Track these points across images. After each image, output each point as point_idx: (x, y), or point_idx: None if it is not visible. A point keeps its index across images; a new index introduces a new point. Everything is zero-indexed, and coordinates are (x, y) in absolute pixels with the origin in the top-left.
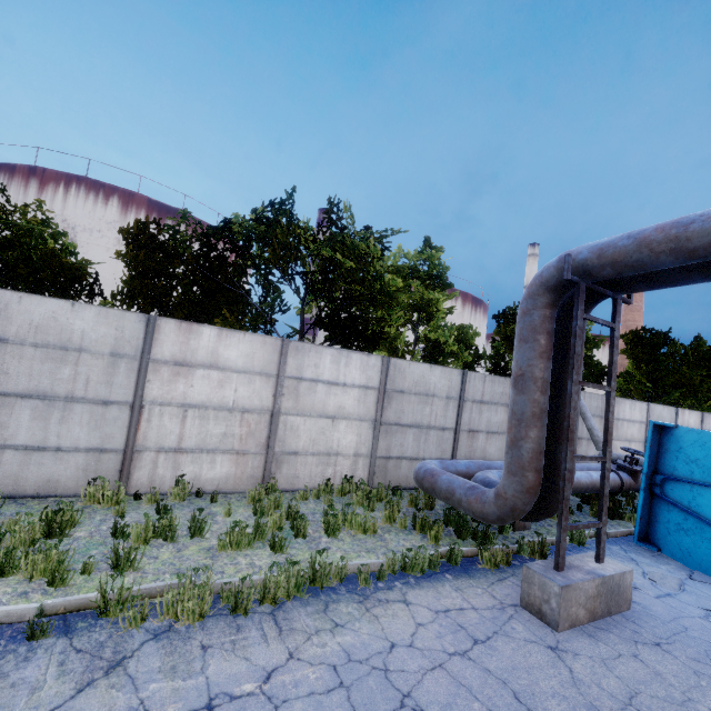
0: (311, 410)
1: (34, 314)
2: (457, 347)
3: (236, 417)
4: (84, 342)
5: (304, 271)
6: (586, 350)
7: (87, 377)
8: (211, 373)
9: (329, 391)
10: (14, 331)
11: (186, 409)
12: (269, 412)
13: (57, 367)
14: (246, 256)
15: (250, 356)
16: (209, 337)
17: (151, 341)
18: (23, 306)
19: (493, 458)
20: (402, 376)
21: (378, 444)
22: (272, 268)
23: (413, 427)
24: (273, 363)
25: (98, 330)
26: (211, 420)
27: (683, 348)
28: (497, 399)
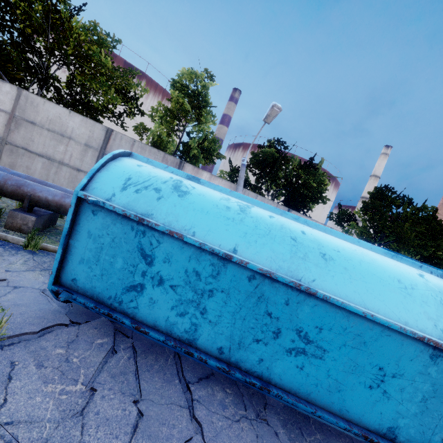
0: None
1: None
2: (197, 150)
3: None
4: None
5: None
6: (306, 180)
7: None
8: None
9: None
10: None
11: None
12: None
13: None
14: None
15: None
16: None
17: None
18: None
19: None
20: (35, 109)
21: (1, 158)
22: None
23: (44, 157)
24: None
25: None
26: None
27: (414, 209)
28: None
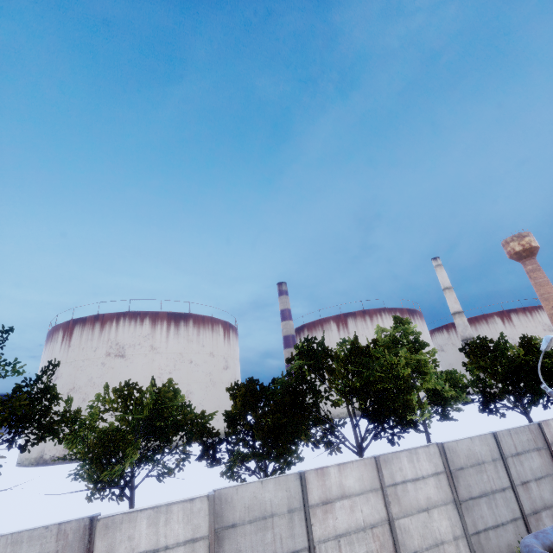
0: (411, 508)
1: (245, 498)
2: (454, 391)
3: (368, 534)
4: (273, 508)
5: (358, 392)
6: None
7: (280, 535)
8: (344, 502)
9: (415, 487)
10: (238, 515)
11: (338, 539)
12: (386, 521)
13: (263, 534)
14: (312, 388)
15: (360, 478)
16: (334, 474)
17: (306, 492)
18: (239, 494)
19: (551, 502)
20: (456, 454)
21: (465, 523)
22: (330, 390)
23: (482, 496)
24: (375, 478)
25: (277, 495)
26: (355, 543)
27: None
28: (526, 447)
